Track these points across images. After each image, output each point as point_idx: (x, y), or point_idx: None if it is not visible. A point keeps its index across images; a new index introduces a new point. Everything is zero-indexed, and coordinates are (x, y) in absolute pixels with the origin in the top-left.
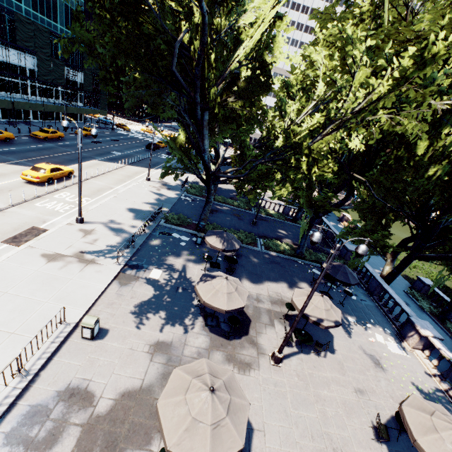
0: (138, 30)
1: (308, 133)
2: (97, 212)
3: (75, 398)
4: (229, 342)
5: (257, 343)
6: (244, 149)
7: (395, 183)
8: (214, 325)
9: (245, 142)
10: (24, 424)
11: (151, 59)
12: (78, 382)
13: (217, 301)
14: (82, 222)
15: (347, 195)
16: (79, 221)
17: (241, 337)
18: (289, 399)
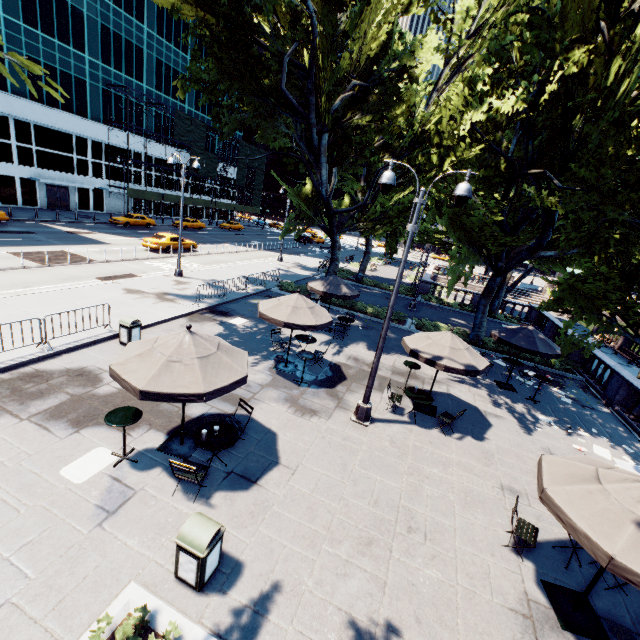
0: (248, 55)
1: (442, 117)
2: (202, 273)
3: (81, 378)
4: (299, 387)
5: (342, 398)
6: (373, 175)
7: (603, 168)
8: (286, 370)
9: (373, 165)
10: (23, 379)
11: (254, 75)
12: (93, 369)
13: (277, 313)
14: (180, 276)
15: (545, 229)
16: (177, 274)
17: (320, 388)
18: (359, 457)
